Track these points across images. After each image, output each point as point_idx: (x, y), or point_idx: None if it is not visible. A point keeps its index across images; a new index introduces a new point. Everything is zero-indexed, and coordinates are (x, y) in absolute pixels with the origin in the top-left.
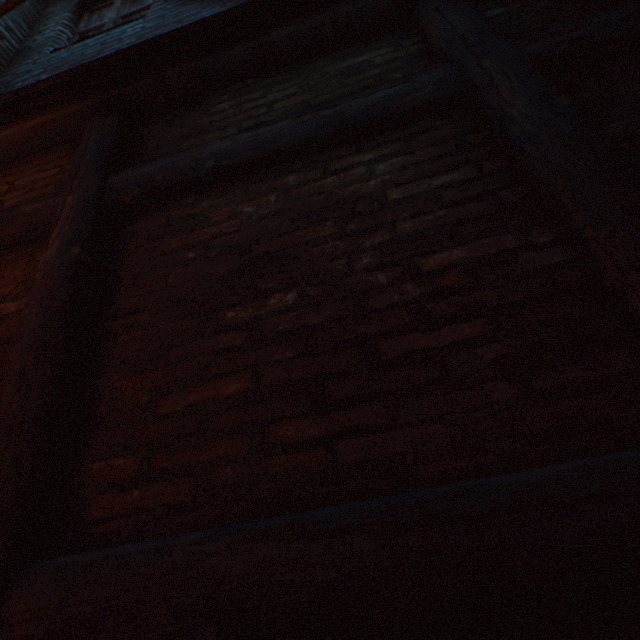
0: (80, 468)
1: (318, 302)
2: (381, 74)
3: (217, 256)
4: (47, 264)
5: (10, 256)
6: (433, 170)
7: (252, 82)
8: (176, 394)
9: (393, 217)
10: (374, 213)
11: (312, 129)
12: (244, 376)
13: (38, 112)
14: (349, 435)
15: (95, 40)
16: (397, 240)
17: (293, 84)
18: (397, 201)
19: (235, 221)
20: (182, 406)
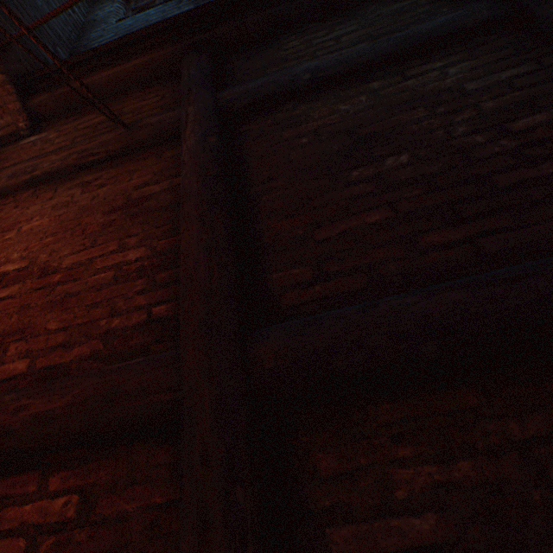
0: (261, 279)
1: (429, 159)
2: (429, 11)
3: (328, 139)
4: (190, 151)
5: (139, 157)
6: (499, 68)
7: (314, 26)
8: (327, 226)
9: (475, 101)
10: (457, 100)
11: (390, 46)
12: (382, 210)
13: (137, 55)
14: (486, 235)
15: (155, 10)
16: (483, 114)
17: (352, 24)
18: (474, 90)
19: (335, 116)
20: (335, 233)
